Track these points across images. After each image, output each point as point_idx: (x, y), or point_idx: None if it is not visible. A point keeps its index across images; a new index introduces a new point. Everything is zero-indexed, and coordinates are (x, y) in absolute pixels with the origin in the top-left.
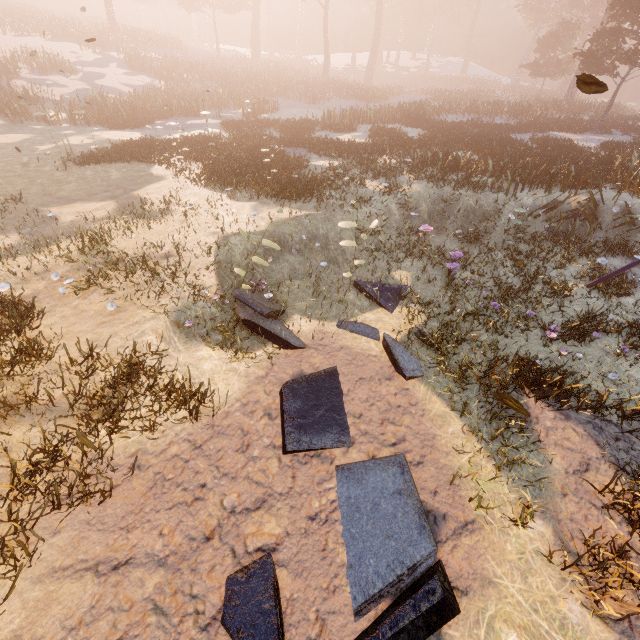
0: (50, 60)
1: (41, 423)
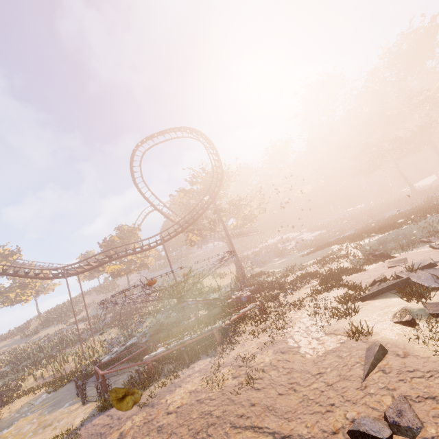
0: (286, 239)
1: None
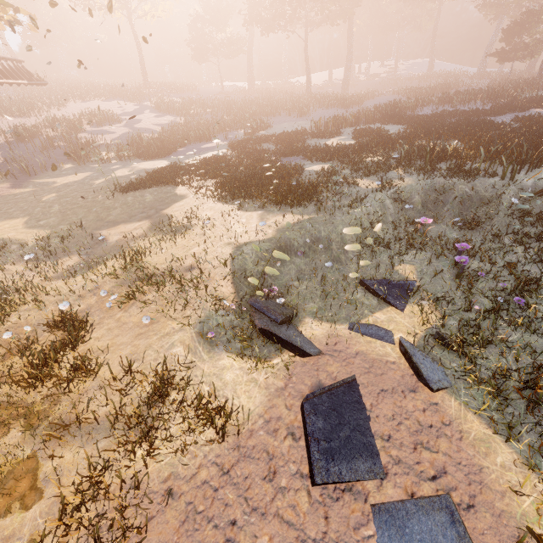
0: (104, 115)
1: (88, 443)
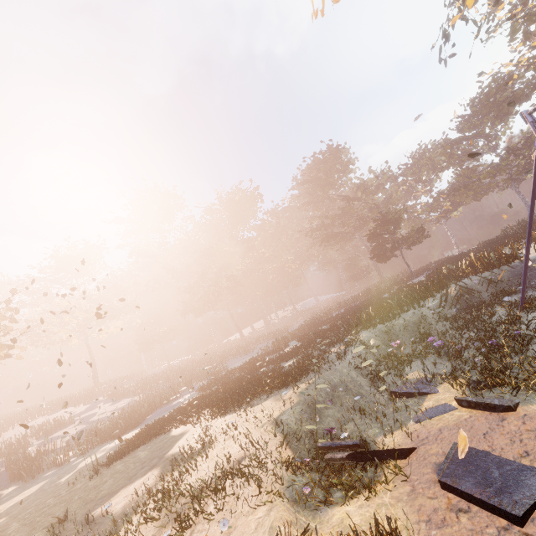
0: (55, 423)
1: None
